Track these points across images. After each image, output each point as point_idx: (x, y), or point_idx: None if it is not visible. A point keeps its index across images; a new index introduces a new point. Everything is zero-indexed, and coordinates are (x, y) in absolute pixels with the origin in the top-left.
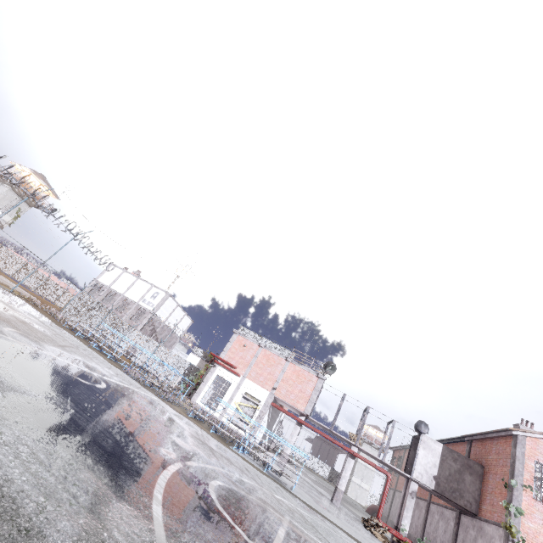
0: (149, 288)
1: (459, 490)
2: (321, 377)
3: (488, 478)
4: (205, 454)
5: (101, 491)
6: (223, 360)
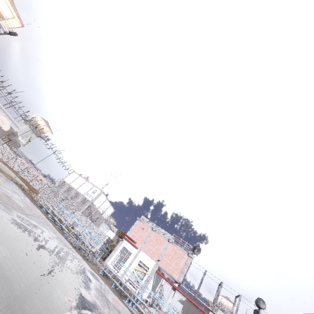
0: (92, 187)
1: None
2: (191, 255)
3: None
4: (101, 304)
5: None
6: (128, 236)
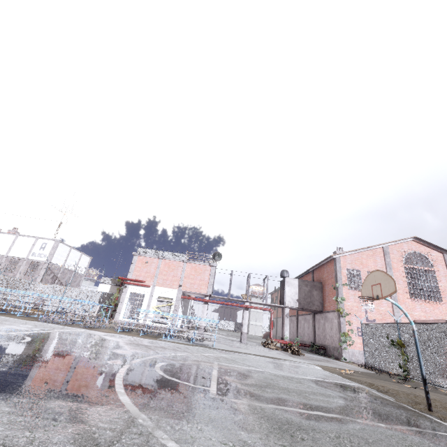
0: (34, 242)
1: (311, 302)
2: (213, 265)
3: (325, 288)
4: (143, 351)
5: (74, 408)
6: (131, 279)
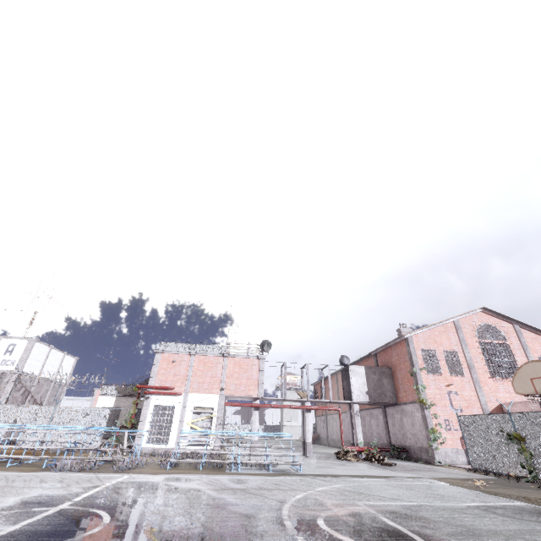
0: None
1: (383, 393)
2: (262, 357)
3: (396, 375)
4: (257, 501)
5: None
6: (155, 387)
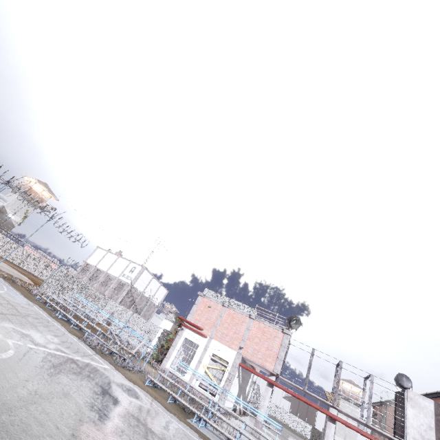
0: (128, 264)
1: None
2: (287, 332)
3: None
4: None
5: None
6: (190, 322)
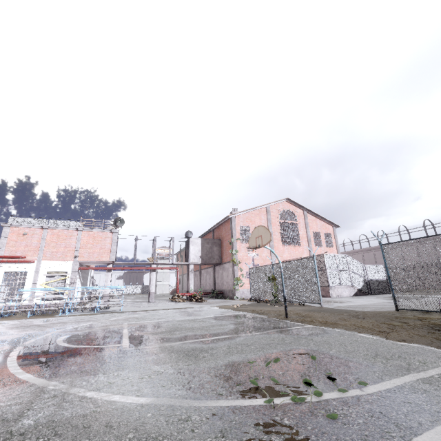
0: None
1: (212, 256)
2: (115, 231)
3: (223, 244)
4: (37, 331)
5: None
6: (4, 256)
